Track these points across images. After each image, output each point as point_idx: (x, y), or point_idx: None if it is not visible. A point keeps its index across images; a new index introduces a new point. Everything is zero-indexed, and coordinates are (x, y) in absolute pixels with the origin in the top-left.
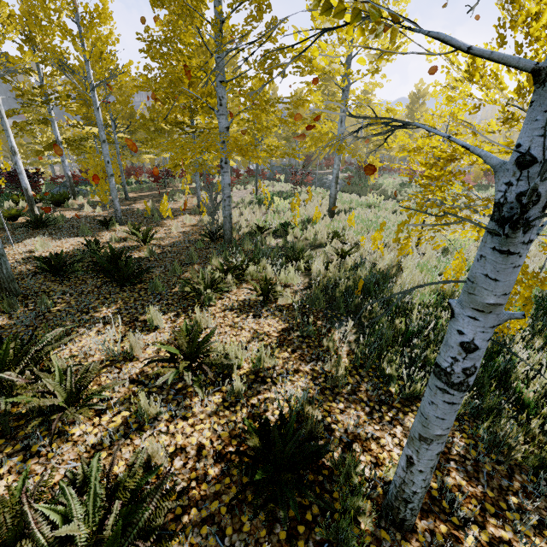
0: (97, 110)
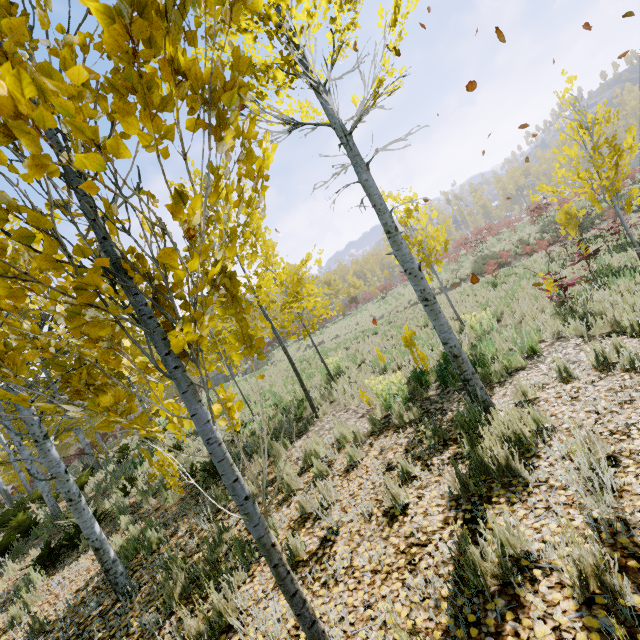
0: (2, 439)
